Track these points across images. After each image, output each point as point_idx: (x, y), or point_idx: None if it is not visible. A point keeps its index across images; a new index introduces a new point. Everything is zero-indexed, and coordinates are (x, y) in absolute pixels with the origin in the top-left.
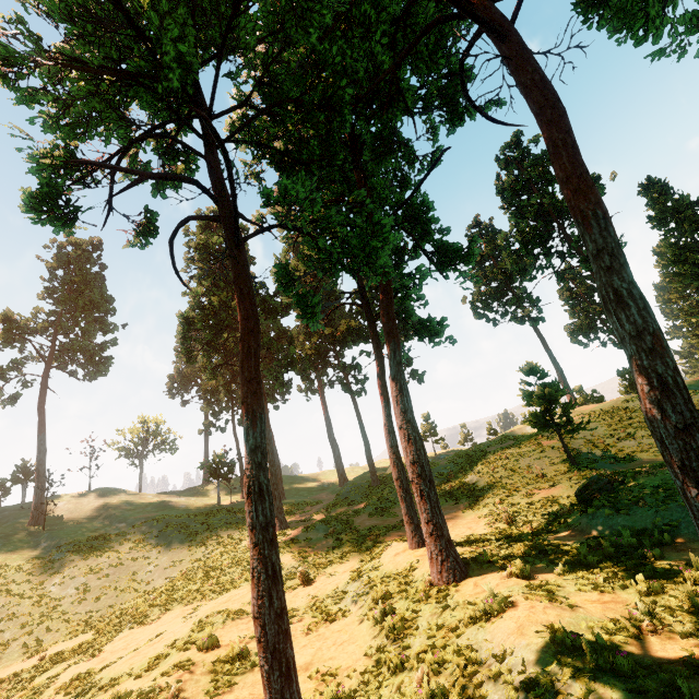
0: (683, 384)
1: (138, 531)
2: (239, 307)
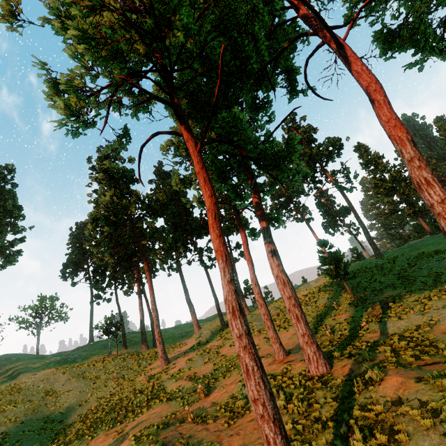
0: None
1: (46, 383)
2: (205, 188)
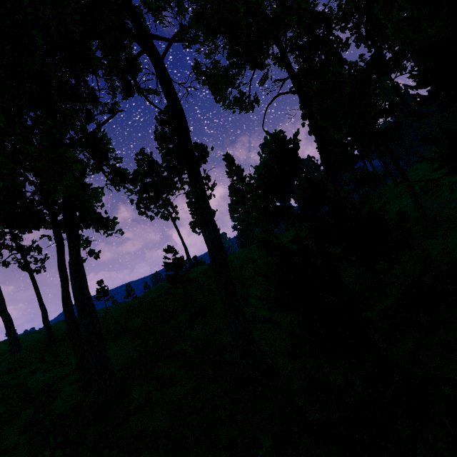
0: (227, 264)
1: None
2: None
